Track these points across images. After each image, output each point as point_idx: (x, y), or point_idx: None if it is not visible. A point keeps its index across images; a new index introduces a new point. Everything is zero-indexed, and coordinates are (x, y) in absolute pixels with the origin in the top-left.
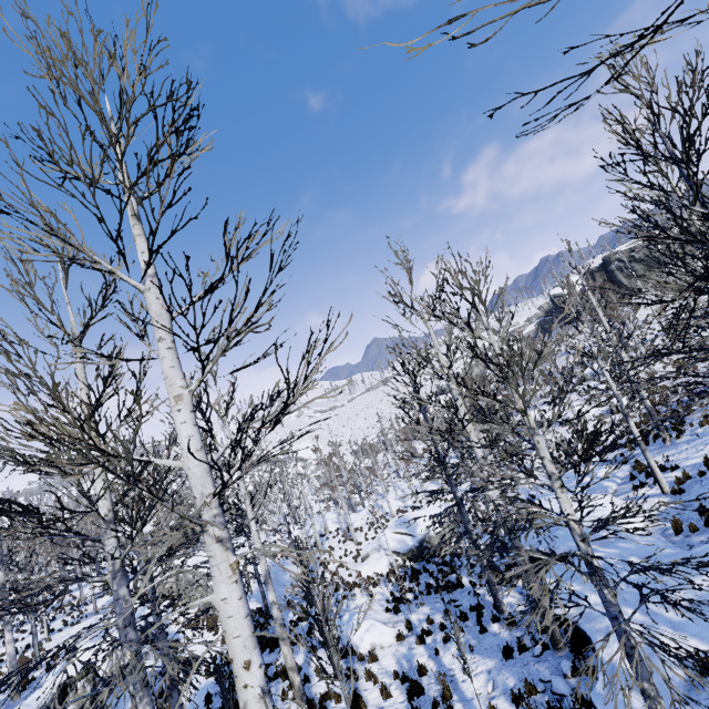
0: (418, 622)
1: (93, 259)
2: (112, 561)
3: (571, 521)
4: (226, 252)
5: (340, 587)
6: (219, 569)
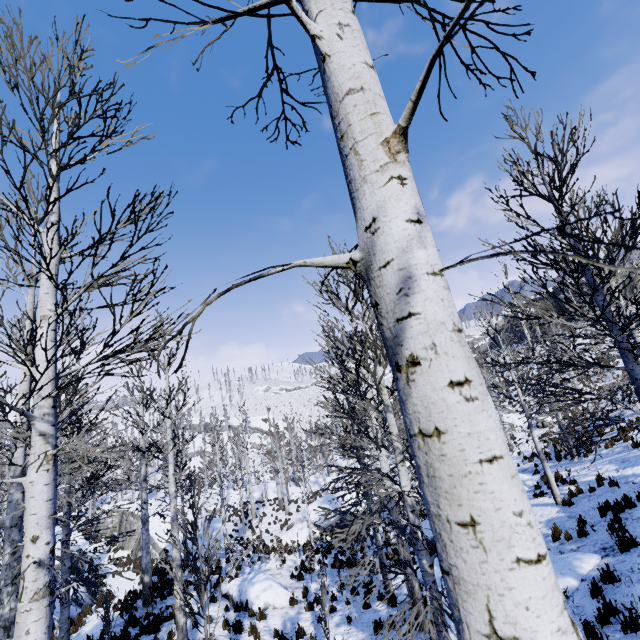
0: (315, 590)
1: (2, 201)
2: (15, 467)
3: (405, 492)
4: (111, 211)
5: (257, 548)
6: (35, 457)
